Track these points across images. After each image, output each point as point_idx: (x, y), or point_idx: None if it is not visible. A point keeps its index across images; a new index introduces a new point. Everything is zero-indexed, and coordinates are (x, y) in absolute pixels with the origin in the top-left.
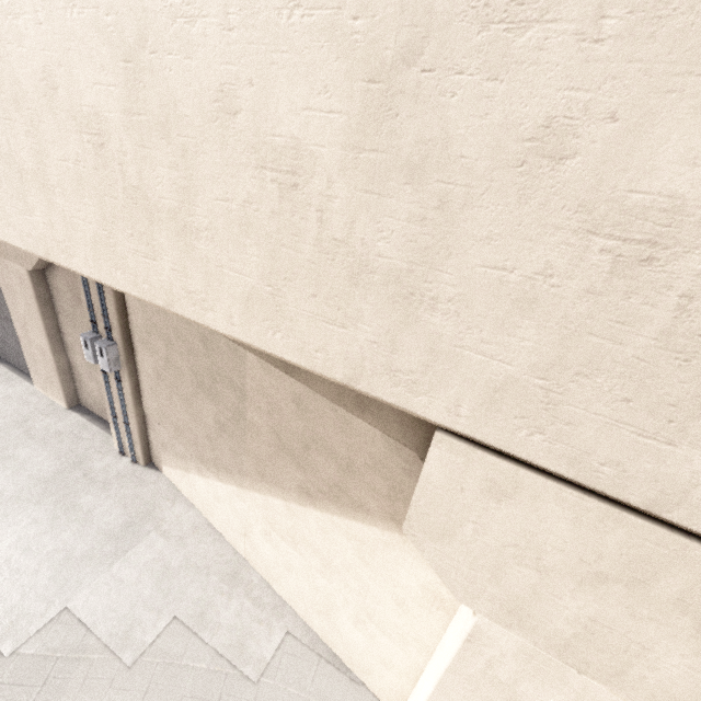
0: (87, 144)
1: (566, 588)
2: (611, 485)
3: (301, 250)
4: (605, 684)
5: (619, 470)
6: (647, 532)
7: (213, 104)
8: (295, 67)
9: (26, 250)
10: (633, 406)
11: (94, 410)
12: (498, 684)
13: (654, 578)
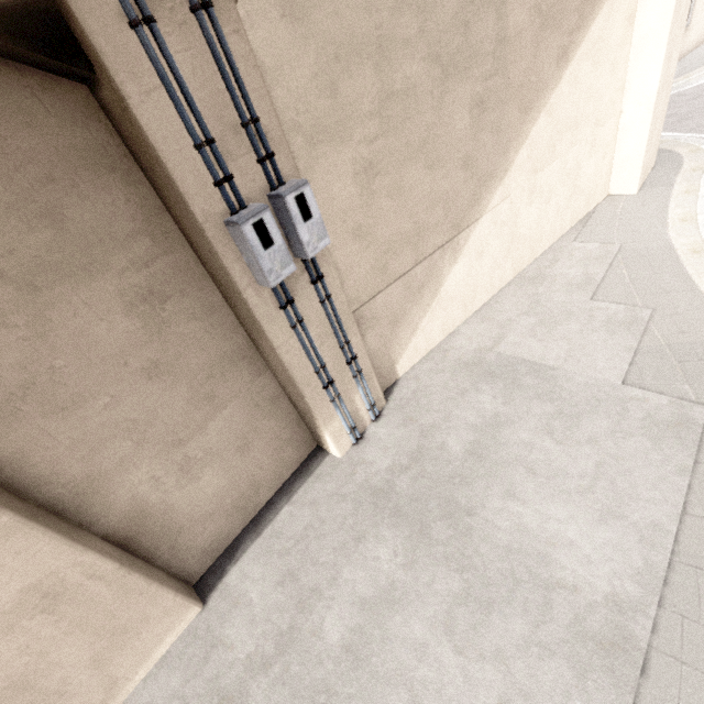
0: None
1: None
2: None
3: None
4: None
5: None
6: None
7: None
8: None
9: None
10: None
11: (232, 530)
12: None
13: None
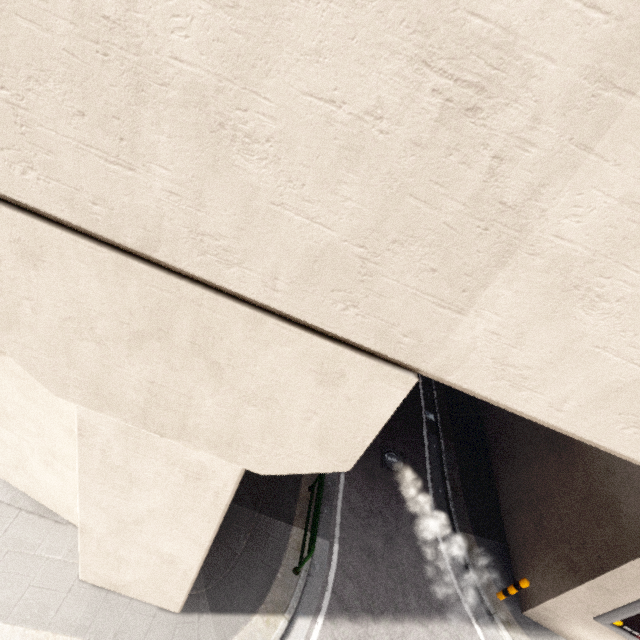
0: None
1: (123, 355)
2: (109, 228)
3: None
4: (179, 440)
5: (108, 208)
6: (151, 278)
7: None
8: None
9: None
10: (89, 122)
11: None
12: (117, 469)
13: (172, 326)
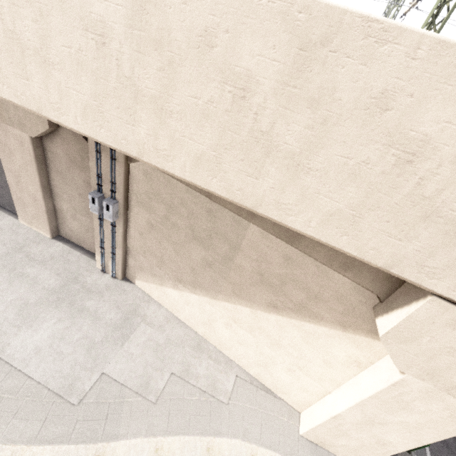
0: (227, 92)
1: None
2: None
3: (393, 196)
4: None
5: None
6: None
7: (369, 99)
8: (454, 96)
9: (116, 148)
10: None
11: (73, 240)
12: (401, 402)
13: None
